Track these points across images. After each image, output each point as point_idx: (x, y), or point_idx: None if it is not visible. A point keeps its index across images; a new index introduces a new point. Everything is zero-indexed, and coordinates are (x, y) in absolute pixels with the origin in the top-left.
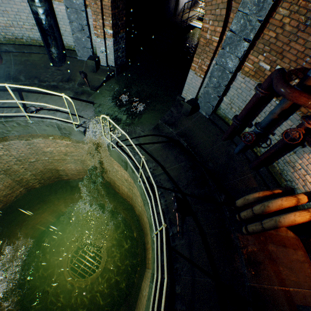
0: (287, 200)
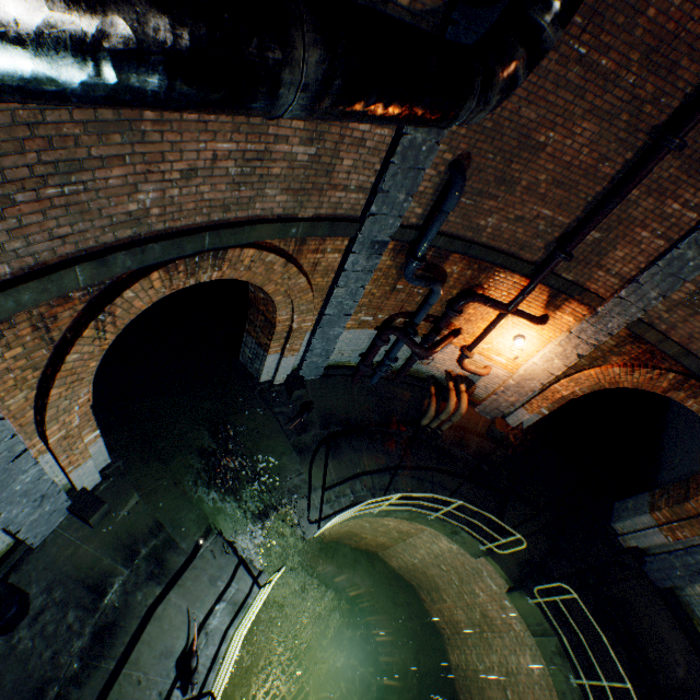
0: (454, 397)
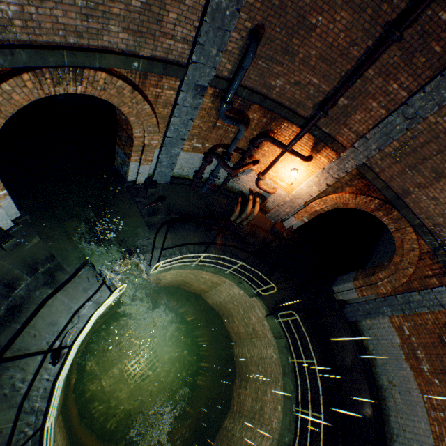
0: (251, 205)
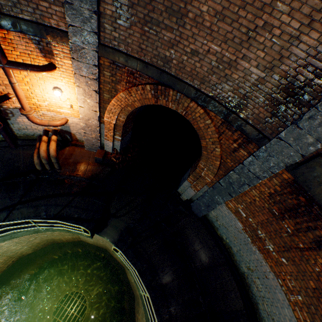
0: (43, 146)
